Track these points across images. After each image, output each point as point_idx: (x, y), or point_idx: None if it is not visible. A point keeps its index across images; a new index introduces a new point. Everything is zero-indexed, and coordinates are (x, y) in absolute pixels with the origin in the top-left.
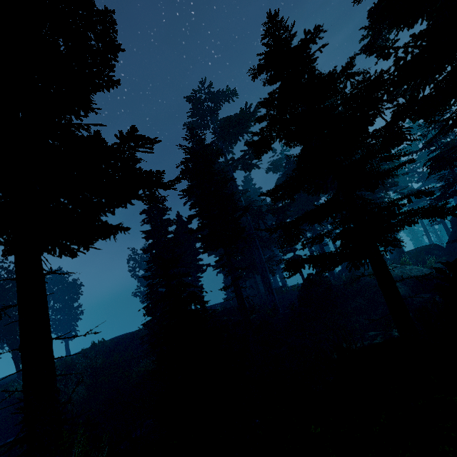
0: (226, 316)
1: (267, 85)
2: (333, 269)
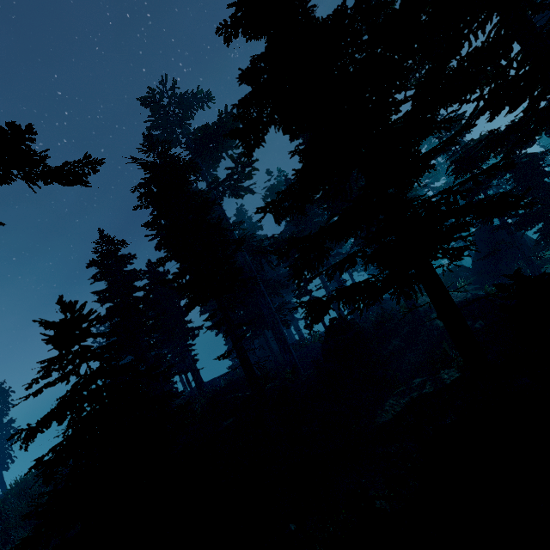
0: (232, 393)
1: (247, 40)
2: (373, 304)
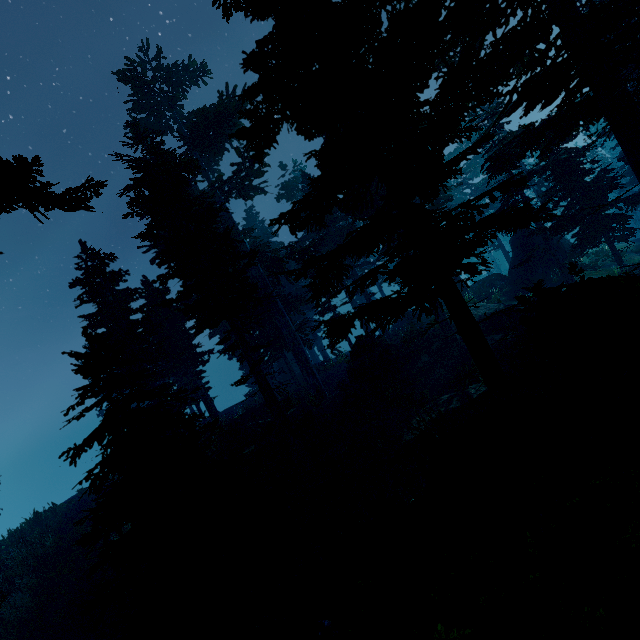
0: (252, 421)
1: (251, 20)
2: (395, 321)
